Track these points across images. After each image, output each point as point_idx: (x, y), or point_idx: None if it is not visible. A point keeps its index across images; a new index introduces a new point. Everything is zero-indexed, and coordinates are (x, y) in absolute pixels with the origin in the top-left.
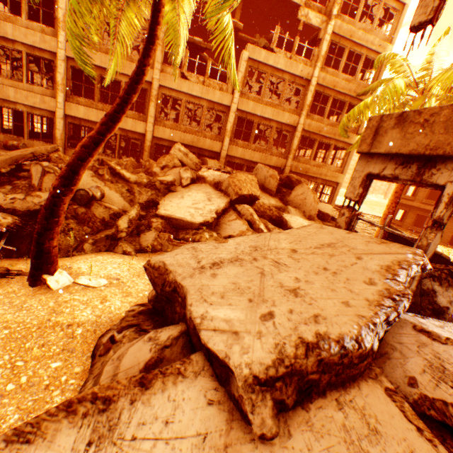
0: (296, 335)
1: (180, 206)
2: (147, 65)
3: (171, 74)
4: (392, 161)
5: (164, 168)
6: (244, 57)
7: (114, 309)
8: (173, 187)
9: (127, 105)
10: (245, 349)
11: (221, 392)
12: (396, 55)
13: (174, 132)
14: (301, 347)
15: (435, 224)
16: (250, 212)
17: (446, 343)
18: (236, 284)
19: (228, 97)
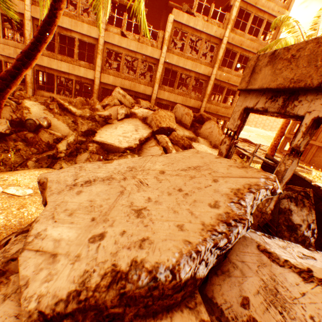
0: (112, 261)
1: (112, 134)
2: (58, 9)
3: (113, 33)
4: (264, 96)
5: (107, 106)
6: (170, 20)
7: (27, 215)
8: (110, 120)
9: (40, 43)
10: (51, 276)
11: (20, 320)
12: (290, 18)
13: (116, 79)
14: (109, 277)
15: (293, 152)
16: (166, 141)
17: (283, 266)
18: (91, 202)
19: (158, 52)
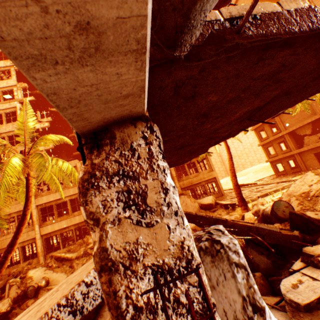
0: None
1: None
2: (27, 210)
3: None
4: None
5: None
6: None
7: None
8: None
9: (18, 233)
10: None
11: None
12: None
13: None
14: None
15: None
16: None
17: None
18: None
19: None
